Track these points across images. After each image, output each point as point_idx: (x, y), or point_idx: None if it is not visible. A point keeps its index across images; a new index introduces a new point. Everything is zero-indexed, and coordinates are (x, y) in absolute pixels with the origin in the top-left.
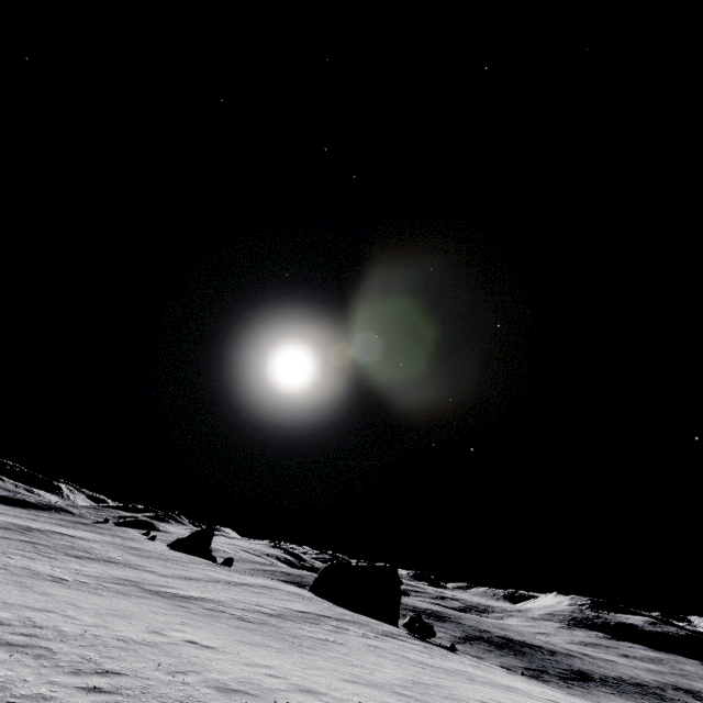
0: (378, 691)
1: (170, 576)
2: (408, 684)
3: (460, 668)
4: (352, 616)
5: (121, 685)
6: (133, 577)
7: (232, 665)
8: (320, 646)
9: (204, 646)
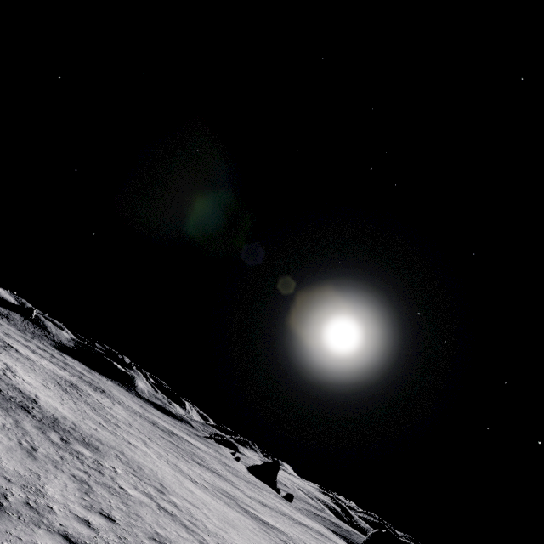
0: None
1: (252, 498)
2: None
3: None
4: None
5: None
6: (230, 491)
7: None
8: None
9: None
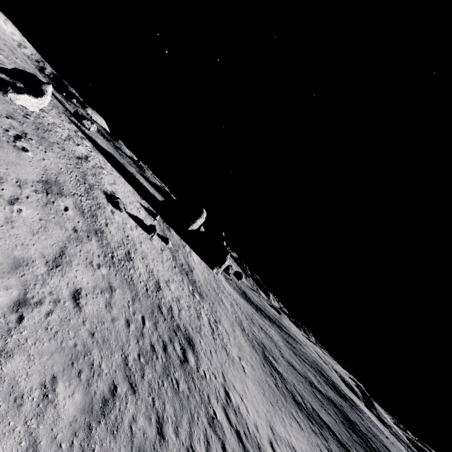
0: None
1: None
2: None
3: None
4: None
5: None
6: None
7: None
8: None
9: None
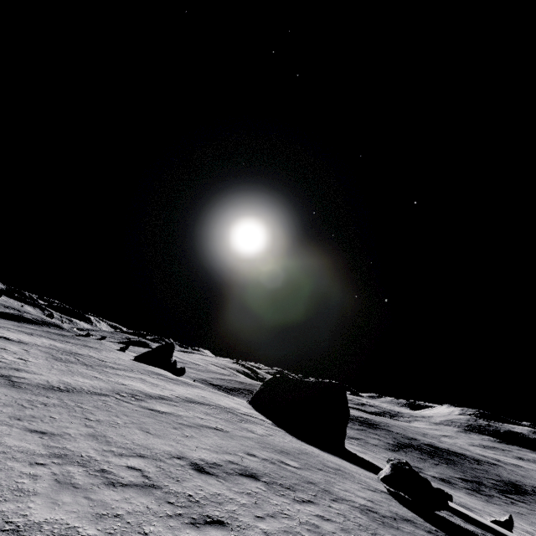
0: None
1: (32, 385)
2: None
3: None
4: (297, 458)
5: None
6: None
7: None
8: None
9: None
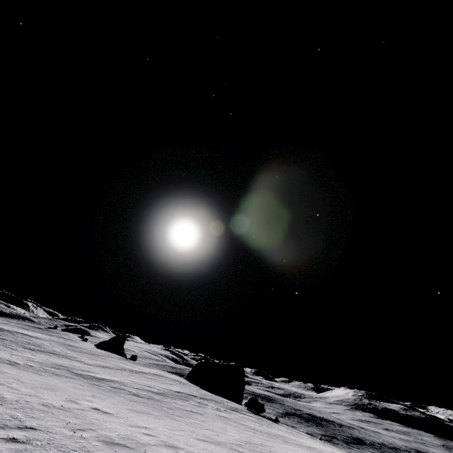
0: (220, 447)
1: (93, 364)
2: (242, 443)
3: (279, 433)
4: (211, 396)
5: (33, 438)
6: (67, 364)
7: (120, 425)
8: (186, 415)
9: (104, 412)
